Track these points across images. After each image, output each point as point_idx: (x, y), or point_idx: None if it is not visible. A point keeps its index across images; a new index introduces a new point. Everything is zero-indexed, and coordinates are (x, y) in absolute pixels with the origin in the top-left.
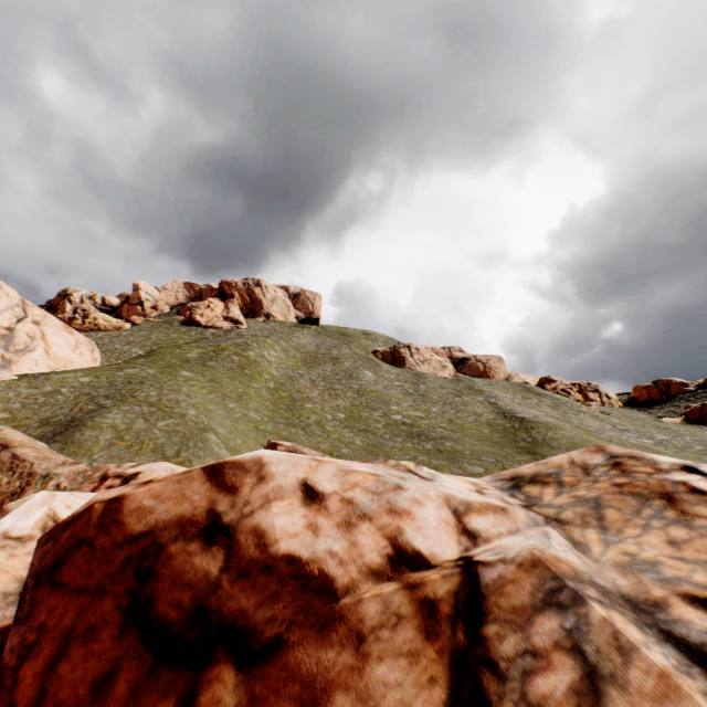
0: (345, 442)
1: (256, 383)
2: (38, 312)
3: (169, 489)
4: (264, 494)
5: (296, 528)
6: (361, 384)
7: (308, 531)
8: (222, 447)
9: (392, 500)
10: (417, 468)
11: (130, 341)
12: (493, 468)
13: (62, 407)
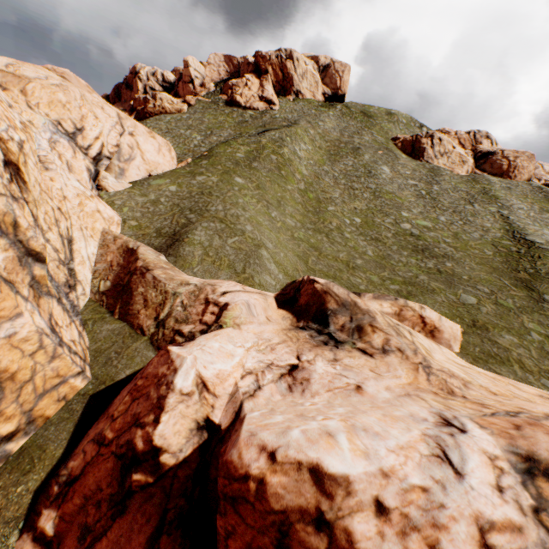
0: (359, 252)
1: (290, 185)
2: (129, 123)
3: (291, 484)
4: (350, 505)
5: (370, 533)
6: (378, 184)
7: (378, 536)
8: (271, 263)
9: (435, 516)
10: (420, 310)
11: (190, 126)
12: (485, 301)
13: (165, 218)
